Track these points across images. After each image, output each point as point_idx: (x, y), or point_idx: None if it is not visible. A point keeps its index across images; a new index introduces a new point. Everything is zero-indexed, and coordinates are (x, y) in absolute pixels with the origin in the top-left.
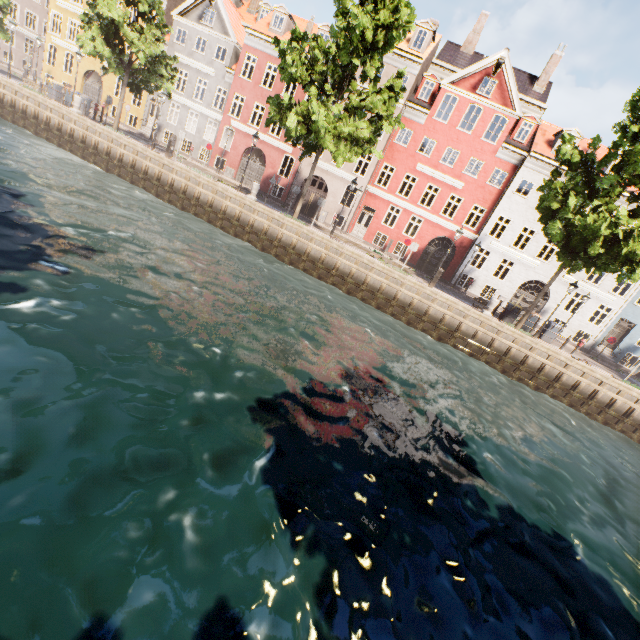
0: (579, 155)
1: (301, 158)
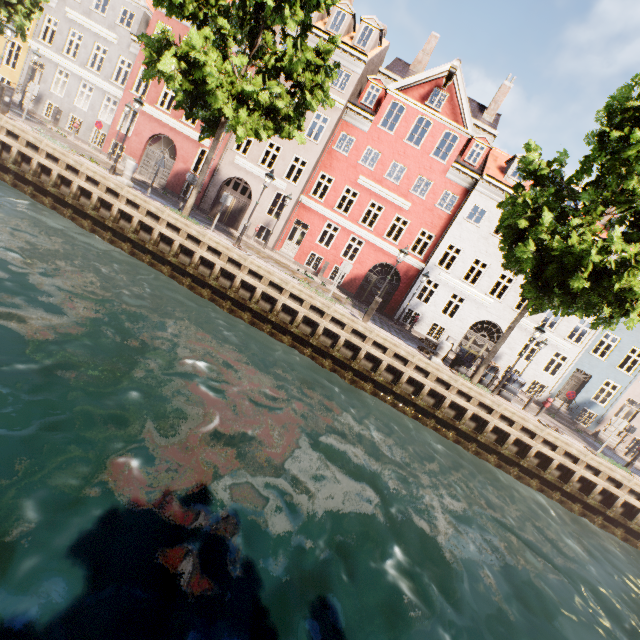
0: (548, 166)
1: (201, 138)
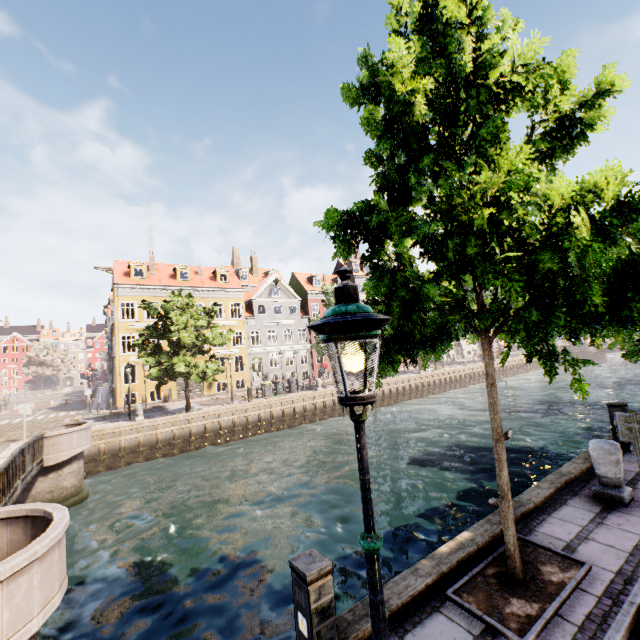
0: None
1: None
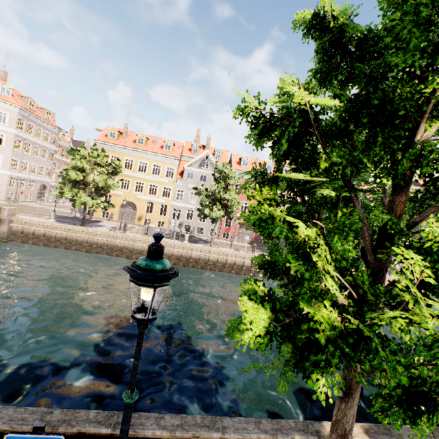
0: None
1: None
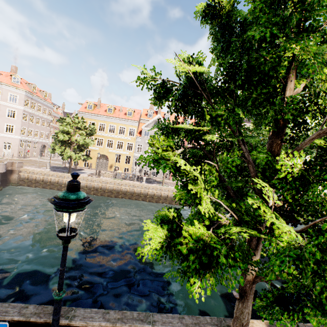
0: None
1: None
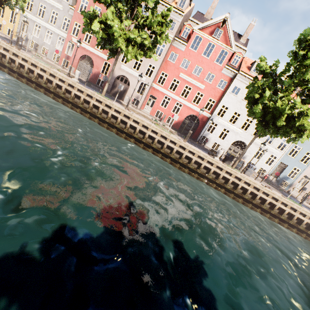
0: (269, 68)
1: (108, 58)
